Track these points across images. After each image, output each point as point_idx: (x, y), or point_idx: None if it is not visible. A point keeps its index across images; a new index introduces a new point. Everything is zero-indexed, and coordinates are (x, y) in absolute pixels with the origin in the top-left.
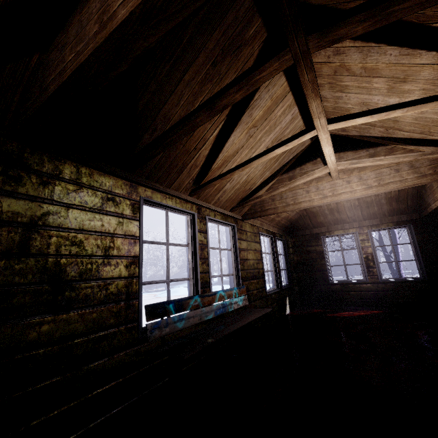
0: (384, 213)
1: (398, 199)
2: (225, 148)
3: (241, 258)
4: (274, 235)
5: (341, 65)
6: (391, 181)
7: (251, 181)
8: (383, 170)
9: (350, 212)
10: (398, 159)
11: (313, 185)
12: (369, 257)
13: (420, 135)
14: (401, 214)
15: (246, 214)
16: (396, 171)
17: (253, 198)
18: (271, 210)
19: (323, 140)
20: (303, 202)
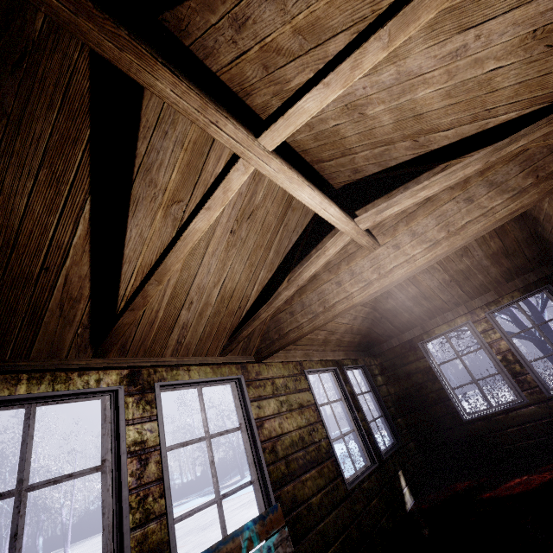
0: (498, 280)
1: (507, 252)
2: (129, 251)
3: (267, 437)
4: (339, 364)
5: (263, 47)
6: (466, 220)
7: (235, 293)
8: (445, 208)
9: (444, 293)
10: (454, 174)
11: (344, 269)
12: (509, 357)
13: (475, 125)
14: (524, 273)
15: (259, 350)
16: (468, 201)
17: (248, 321)
18: (293, 332)
19: (278, 177)
20: (337, 303)
